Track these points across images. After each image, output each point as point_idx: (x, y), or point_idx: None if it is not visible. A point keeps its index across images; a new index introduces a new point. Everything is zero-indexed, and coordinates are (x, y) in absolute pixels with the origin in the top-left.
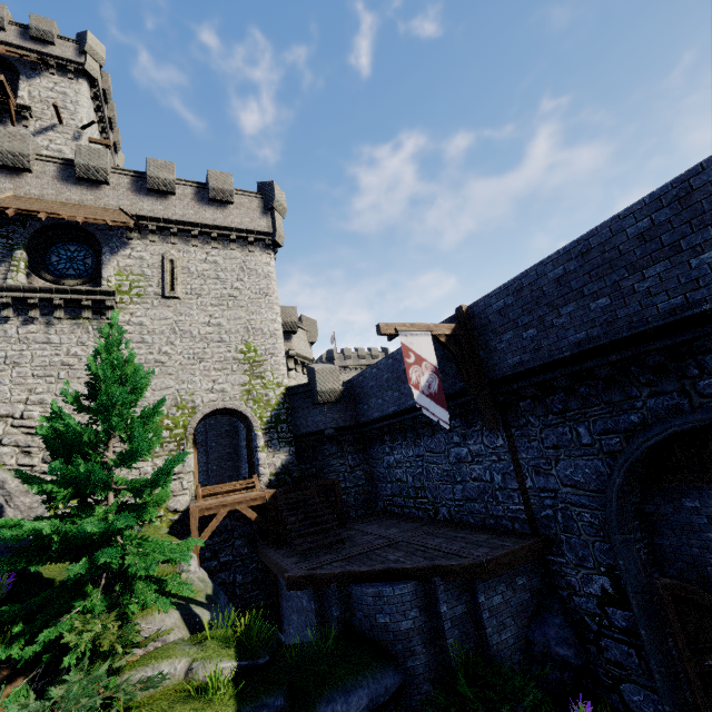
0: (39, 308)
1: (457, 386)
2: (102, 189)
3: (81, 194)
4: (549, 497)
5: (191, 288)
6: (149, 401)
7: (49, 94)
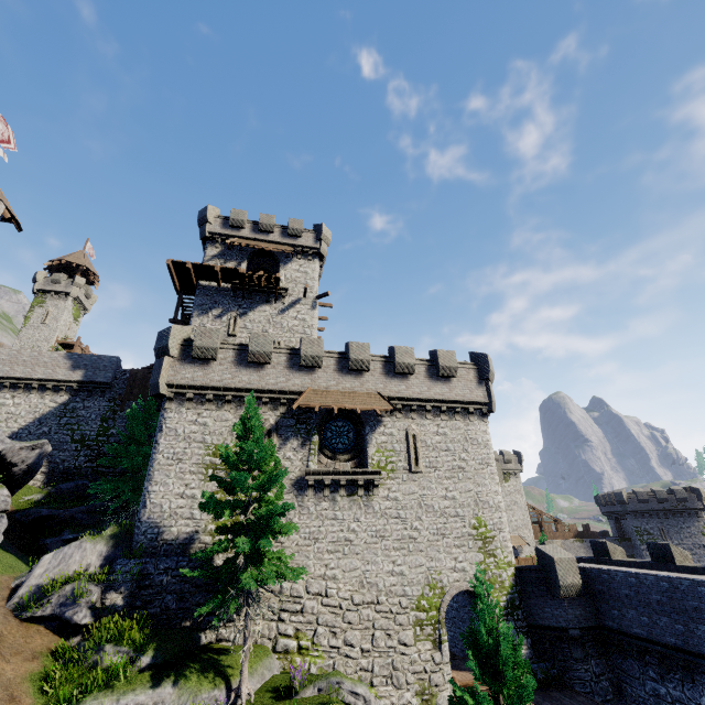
0: (329, 487)
1: None
2: (364, 376)
3: (351, 382)
4: None
5: (429, 461)
6: (408, 578)
7: (296, 274)
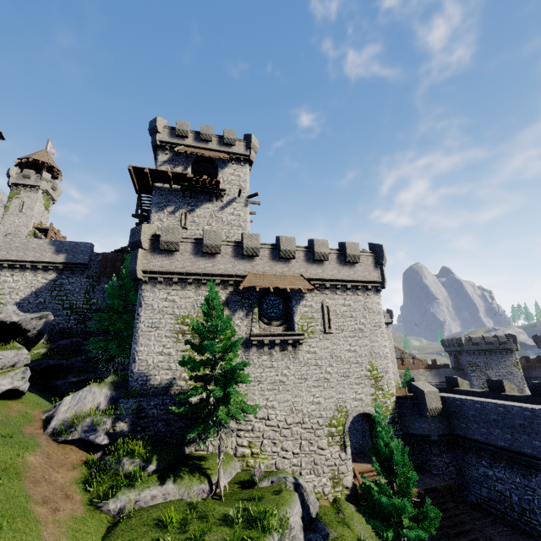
0: (267, 345)
1: None
2: (291, 262)
3: (281, 267)
4: None
5: (338, 325)
6: (323, 406)
7: (232, 177)
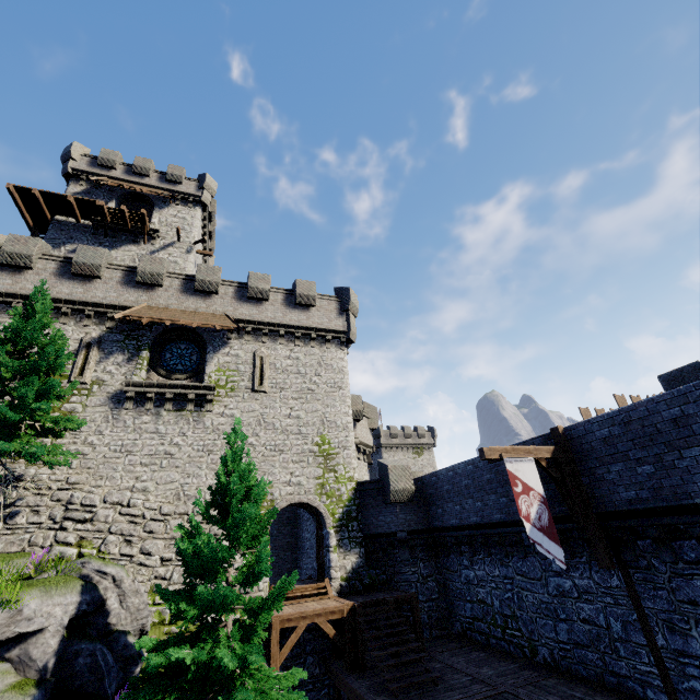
0: (153, 401)
1: (557, 510)
2: (213, 298)
3: (197, 302)
4: (691, 665)
5: (276, 382)
6: None
7: (173, 219)
